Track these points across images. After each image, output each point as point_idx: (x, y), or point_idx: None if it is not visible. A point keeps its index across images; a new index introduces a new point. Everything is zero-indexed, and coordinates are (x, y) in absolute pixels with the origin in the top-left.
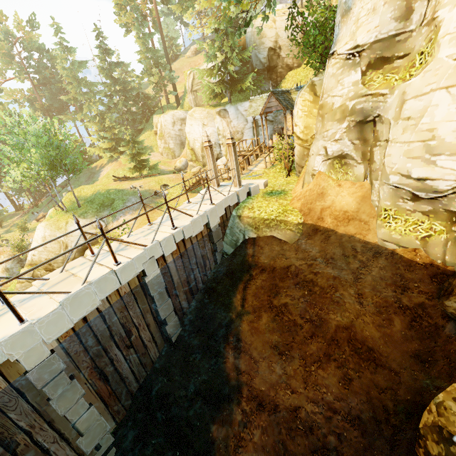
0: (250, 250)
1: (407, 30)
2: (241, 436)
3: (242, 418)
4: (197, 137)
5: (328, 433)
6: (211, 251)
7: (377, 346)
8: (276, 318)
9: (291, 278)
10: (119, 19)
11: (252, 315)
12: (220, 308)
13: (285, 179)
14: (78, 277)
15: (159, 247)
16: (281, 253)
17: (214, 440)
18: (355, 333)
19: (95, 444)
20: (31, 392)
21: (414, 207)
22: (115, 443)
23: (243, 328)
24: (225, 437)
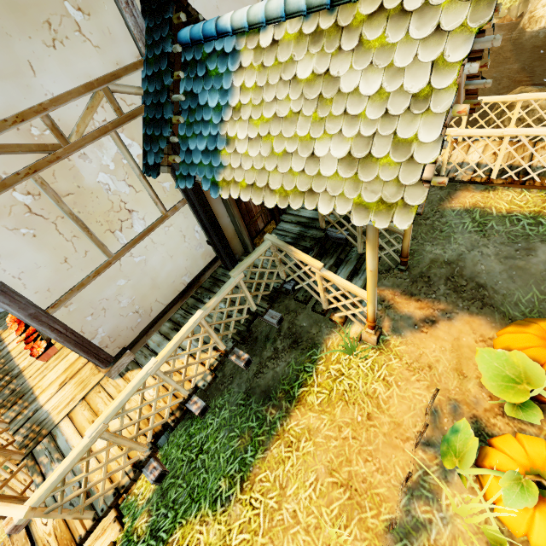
0: None
1: None
2: None
3: None
4: None
5: None
6: None
7: None
8: None
9: None
10: None
11: None
12: None
13: None
14: None
15: None
16: None
17: None
18: None
19: None
20: None
21: None
22: None
23: None
24: None
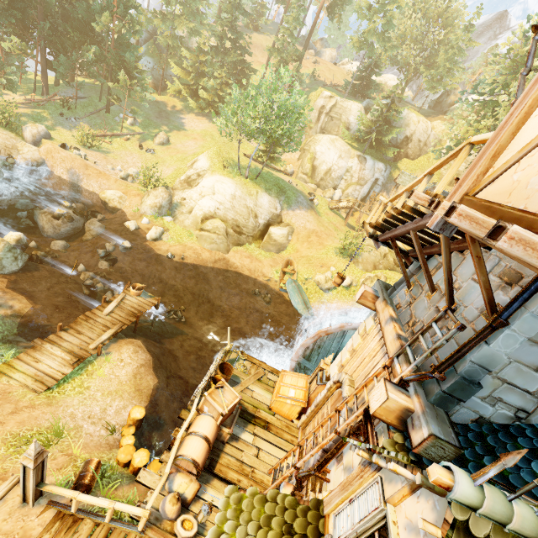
0: None
1: None
2: None
3: None
4: (328, 161)
5: None
6: None
7: None
8: None
9: None
10: None
11: None
12: None
13: None
14: None
15: None
16: None
17: None
18: None
19: None
20: None
21: None
22: None
23: None
24: None
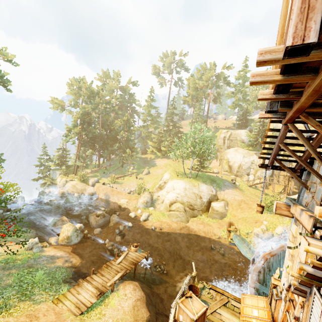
0: None
1: None
2: None
3: None
4: (237, 161)
5: None
6: None
7: None
8: None
9: None
10: (183, 98)
11: None
12: None
13: None
14: None
15: None
16: None
17: None
18: None
19: None
20: None
21: None
22: None
23: None
24: None
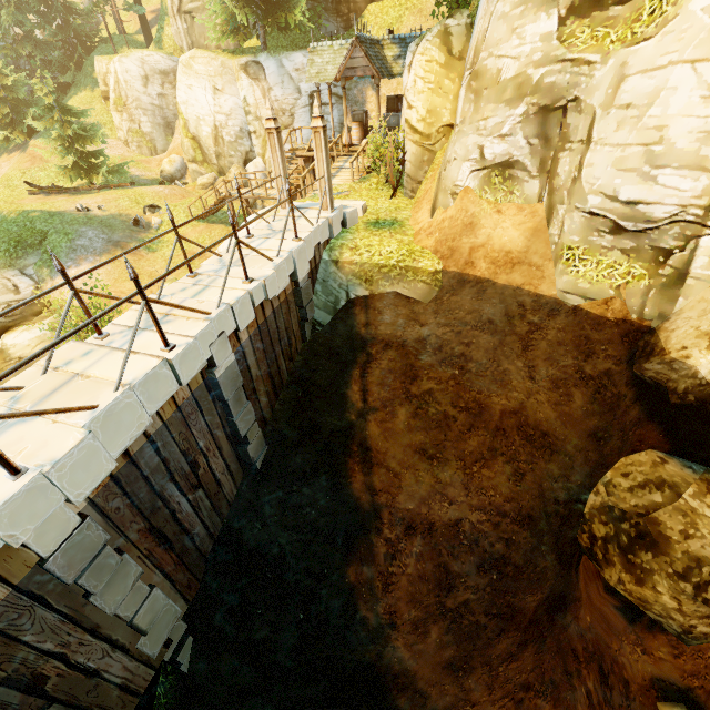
0: (361, 316)
1: None
2: (389, 571)
3: (388, 550)
4: (204, 113)
5: (496, 541)
6: (297, 322)
7: (553, 429)
8: (418, 412)
9: (433, 353)
10: None
11: (382, 413)
12: (328, 408)
13: (390, 201)
14: (95, 378)
15: (231, 316)
16: (413, 318)
17: (352, 586)
18: (526, 417)
19: (164, 641)
20: (55, 593)
21: (612, 244)
22: (190, 630)
23: (371, 432)
24: (368, 578)
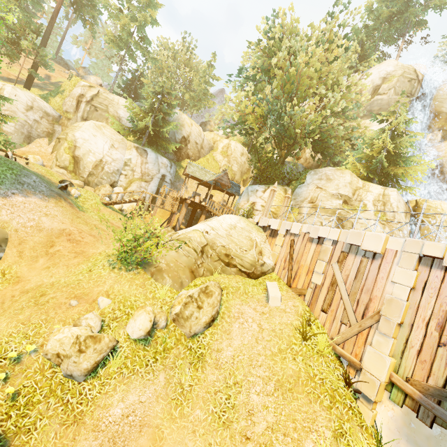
0: None
1: (352, 198)
2: None
3: None
4: (97, 151)
5: None
6: None
7: None
8: None
9: None
10: None
11: None
12: None
13: None
14: None
15: None
16: None
17: None
18: None
19: None
20: None
21: None
22: None
23: None
24: None
